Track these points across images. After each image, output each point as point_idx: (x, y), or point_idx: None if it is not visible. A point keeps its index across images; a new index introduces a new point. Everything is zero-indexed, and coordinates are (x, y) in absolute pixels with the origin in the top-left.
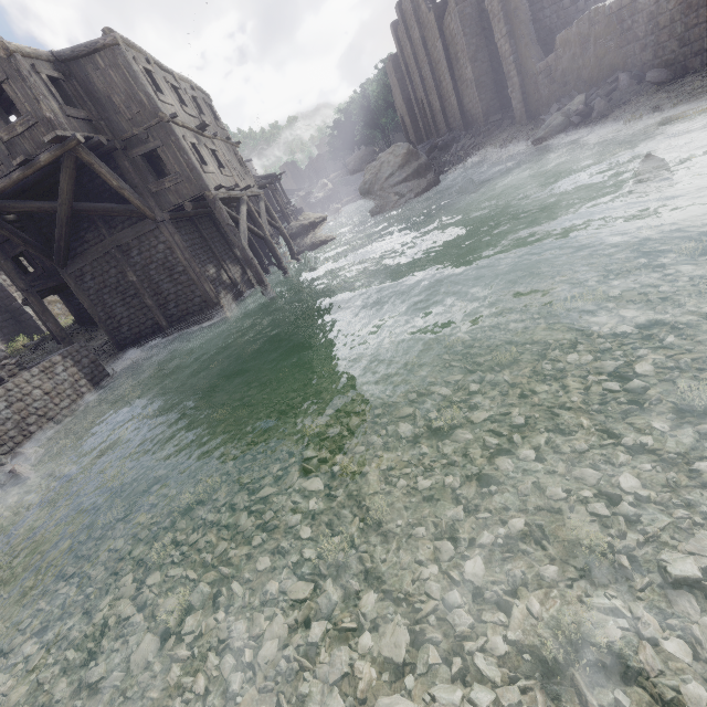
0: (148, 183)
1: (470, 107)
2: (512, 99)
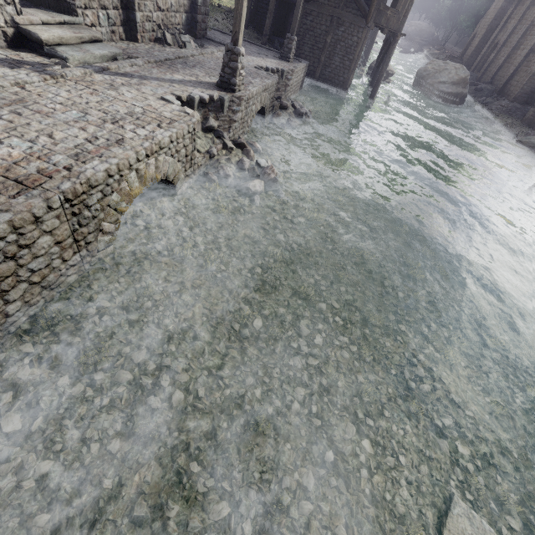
0: (382, 2)
1: (513, 84)
2: (533, 106)
